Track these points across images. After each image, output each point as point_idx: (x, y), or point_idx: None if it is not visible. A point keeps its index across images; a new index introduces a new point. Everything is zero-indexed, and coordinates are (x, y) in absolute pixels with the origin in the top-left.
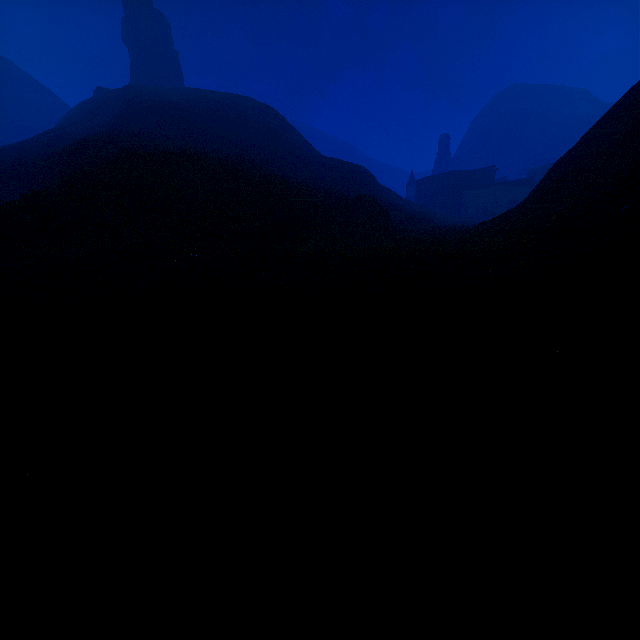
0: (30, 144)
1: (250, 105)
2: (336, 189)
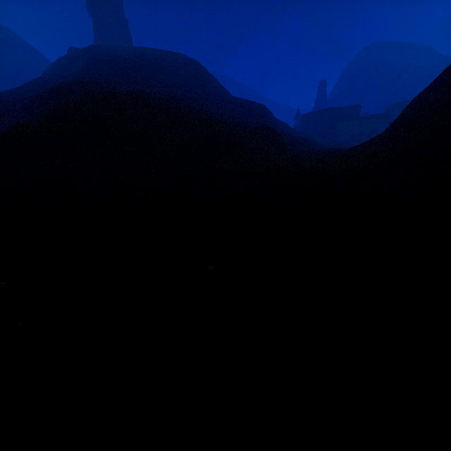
0: (22, 89)
1: (180, 59)
2: (243, 121)
